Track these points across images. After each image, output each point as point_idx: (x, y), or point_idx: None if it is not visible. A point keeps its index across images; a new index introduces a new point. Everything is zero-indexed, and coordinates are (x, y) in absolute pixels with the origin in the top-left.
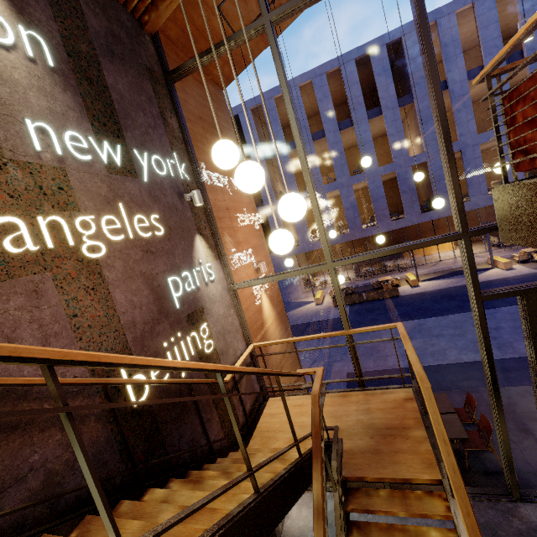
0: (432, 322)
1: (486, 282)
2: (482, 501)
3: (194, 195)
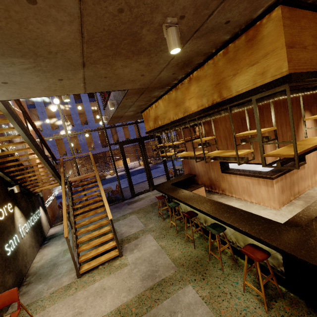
0: (116, 182)
1: (136, 170)
2: (116, 204)
3: (10, 103)
